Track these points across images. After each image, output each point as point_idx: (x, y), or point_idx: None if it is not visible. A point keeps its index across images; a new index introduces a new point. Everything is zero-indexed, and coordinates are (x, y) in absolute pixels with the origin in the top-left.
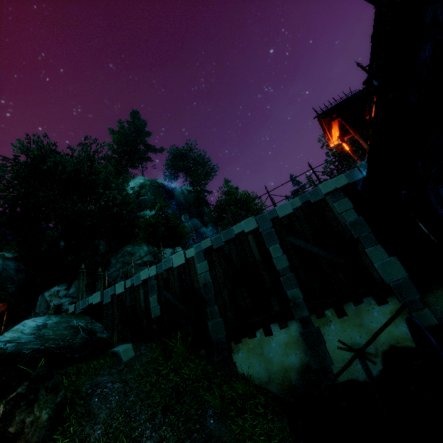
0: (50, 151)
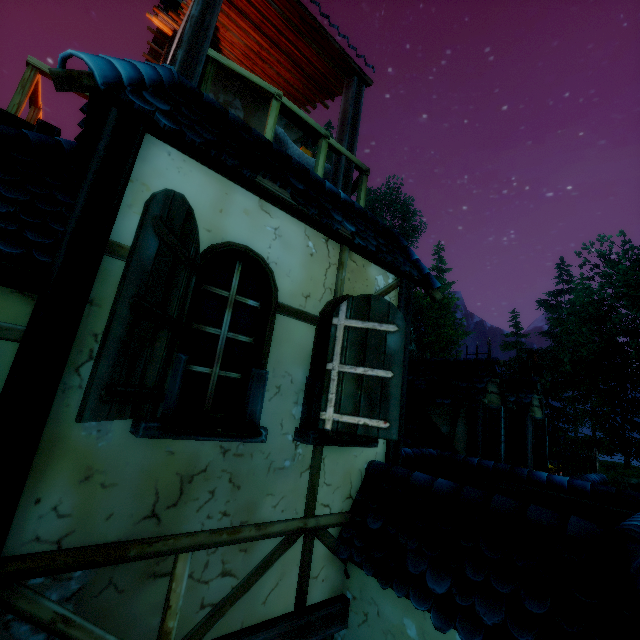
0: None
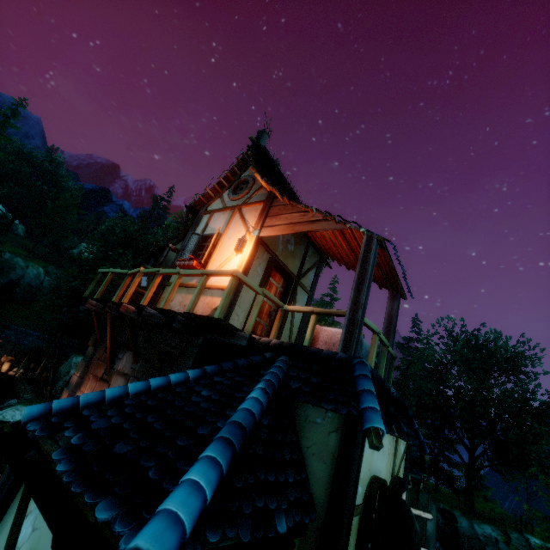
0: (131, 235)
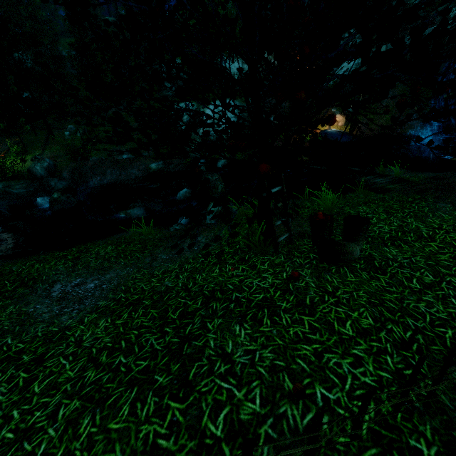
0: None
